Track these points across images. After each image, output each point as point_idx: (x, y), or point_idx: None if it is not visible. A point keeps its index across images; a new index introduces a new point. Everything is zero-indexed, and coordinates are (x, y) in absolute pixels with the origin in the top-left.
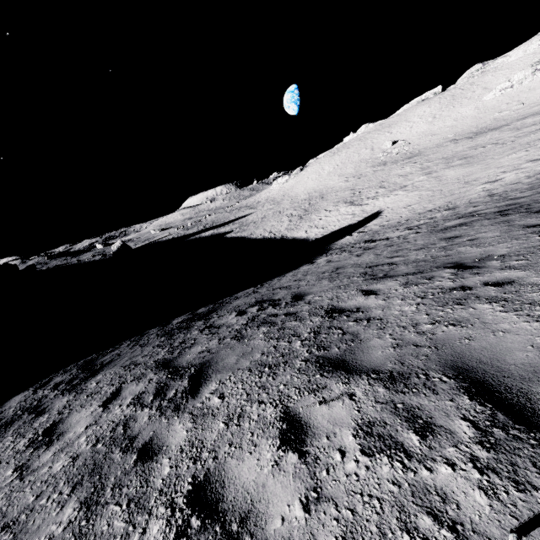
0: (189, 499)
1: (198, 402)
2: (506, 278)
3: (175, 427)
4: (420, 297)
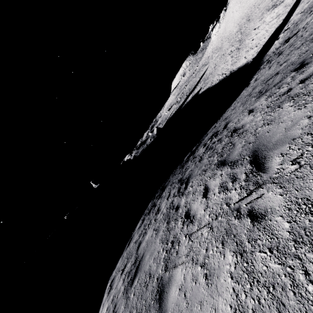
0: (184, 216)
1: (187, 190)
2: (312, 71)
3: (182, 200)
4: (267, 107)
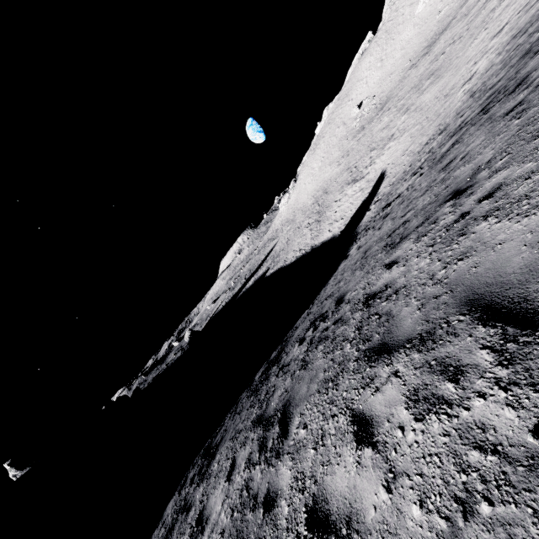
0: (308, 526)
1: (290, 440)
2: (495, 184)
3: (281, 471)
4: (431, 246)
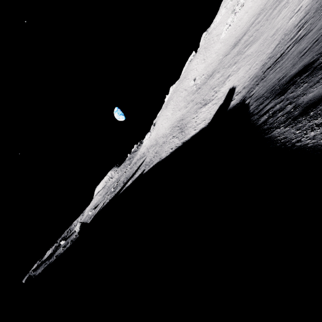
0: None
1: None
2: None
3: None
4: None
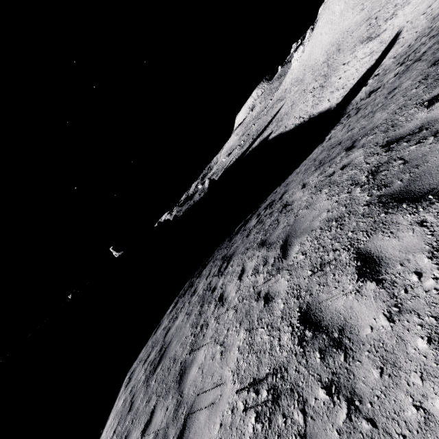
0: (218, 298)
1: (226, 270)
2: (352, 159)
3: (220, 280)
4: (314, 187)
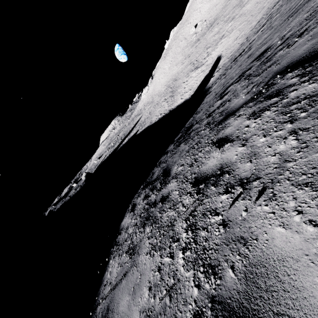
0: None
1: None
2: None
3: None
4: None
